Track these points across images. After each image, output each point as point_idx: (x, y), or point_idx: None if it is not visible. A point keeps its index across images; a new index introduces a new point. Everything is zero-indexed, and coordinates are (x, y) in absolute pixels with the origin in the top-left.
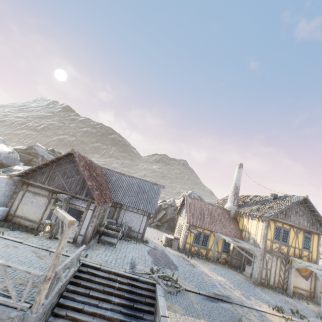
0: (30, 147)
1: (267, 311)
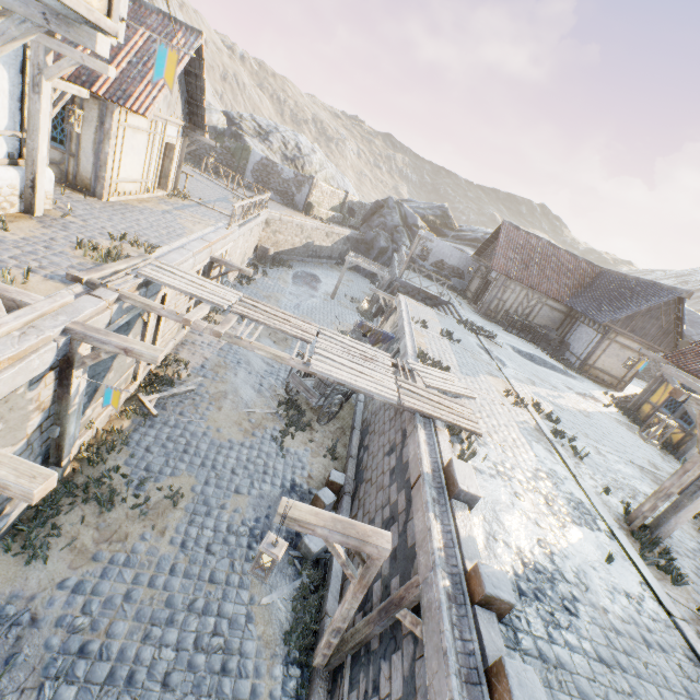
0: None
1: (517, 389)
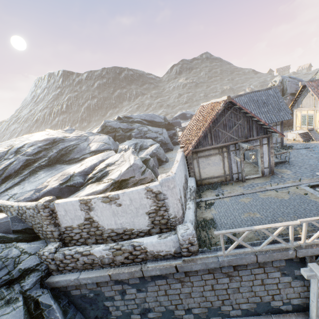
0: (103, 126)
1: None
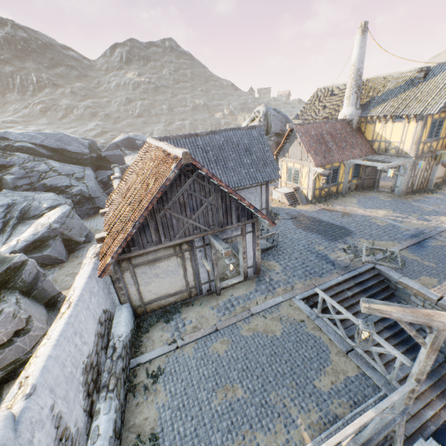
0: None
1: None
